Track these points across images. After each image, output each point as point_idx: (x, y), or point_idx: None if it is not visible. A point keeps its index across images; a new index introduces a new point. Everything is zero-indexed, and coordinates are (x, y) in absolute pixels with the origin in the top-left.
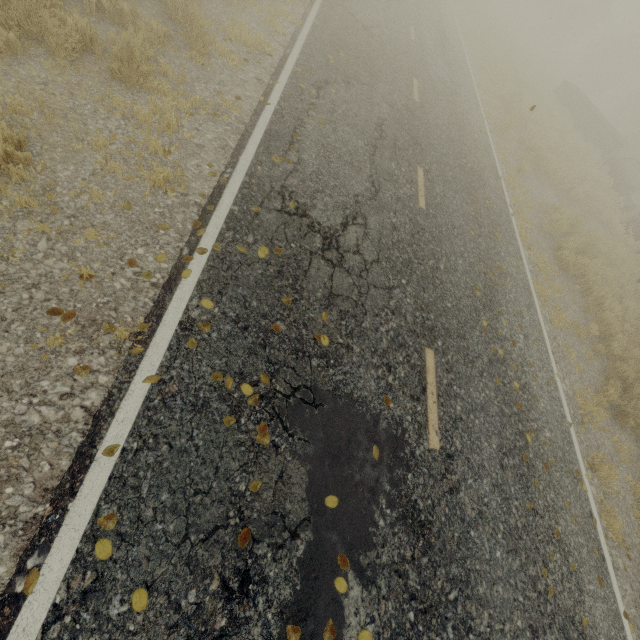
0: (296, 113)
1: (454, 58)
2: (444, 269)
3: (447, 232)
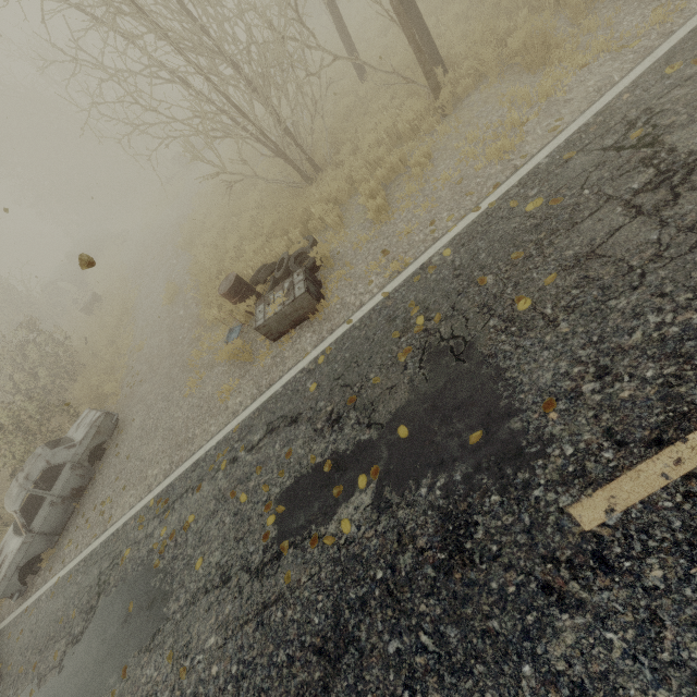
0: None
1: None
2: None
3: None
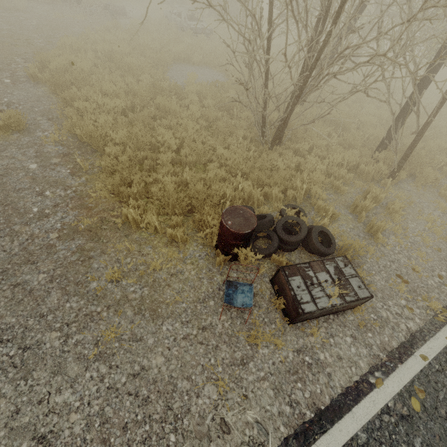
0: None
1: None
2: None
3: None
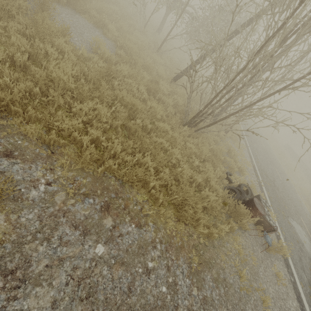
0: (253, 149)
1: (261, 133)
2: (292, 198)
3: (288, 188)
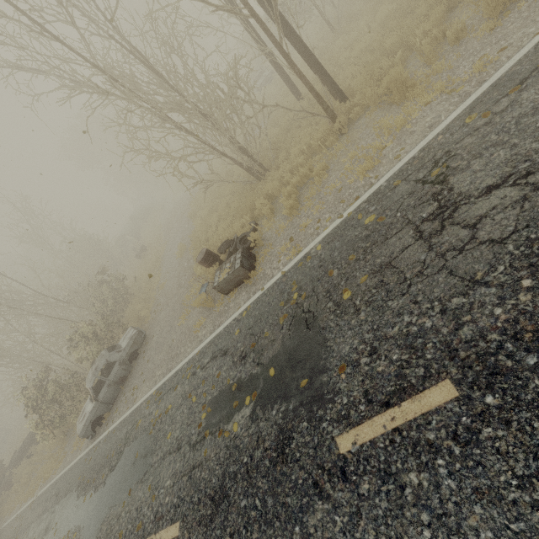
0: None
1: None
2: None
3: None
